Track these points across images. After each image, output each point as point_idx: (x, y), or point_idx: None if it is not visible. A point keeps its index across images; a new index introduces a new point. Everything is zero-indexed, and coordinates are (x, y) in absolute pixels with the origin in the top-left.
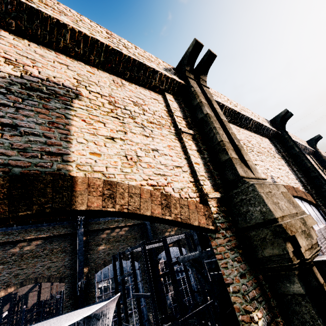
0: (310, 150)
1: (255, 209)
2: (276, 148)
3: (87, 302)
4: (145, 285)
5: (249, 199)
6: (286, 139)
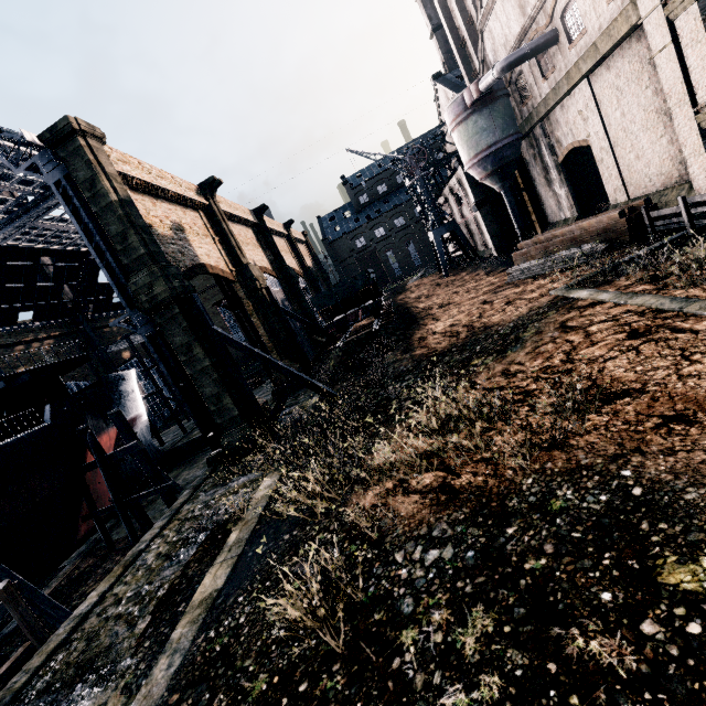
0: (285, 234)
1: (249, 274)
2: (257, 238)
3: None
4: None
5: (247, 271)
6: (264, 230)
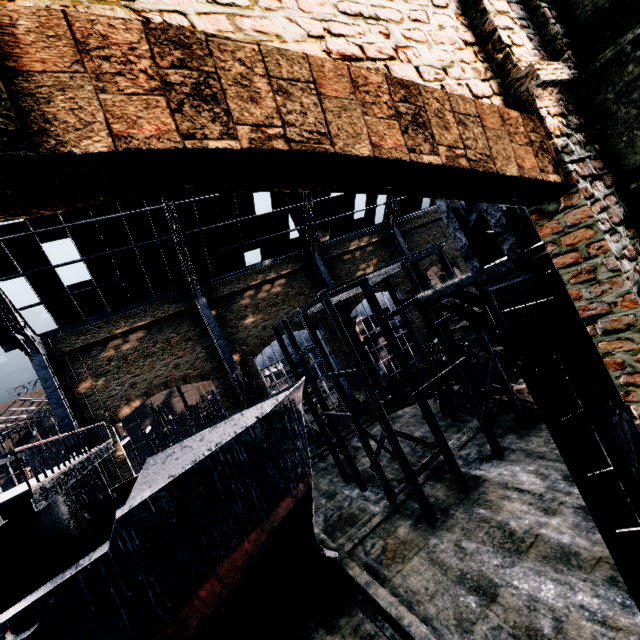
0: None
1: None
2: None
3: (257, 397)
4: (339, 359)
5: None
6: None
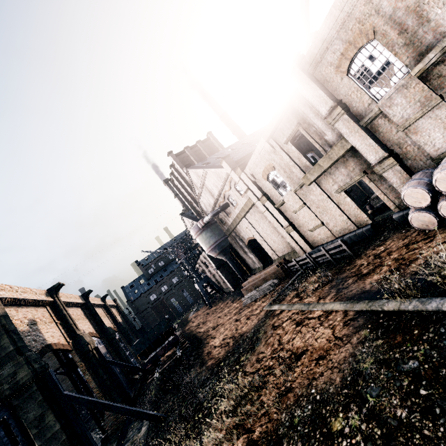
0: (102, 304)
1: (82, 341)
2: (84, 313)
3: None
4: None
5: (81, 339)
6: (89, 306)
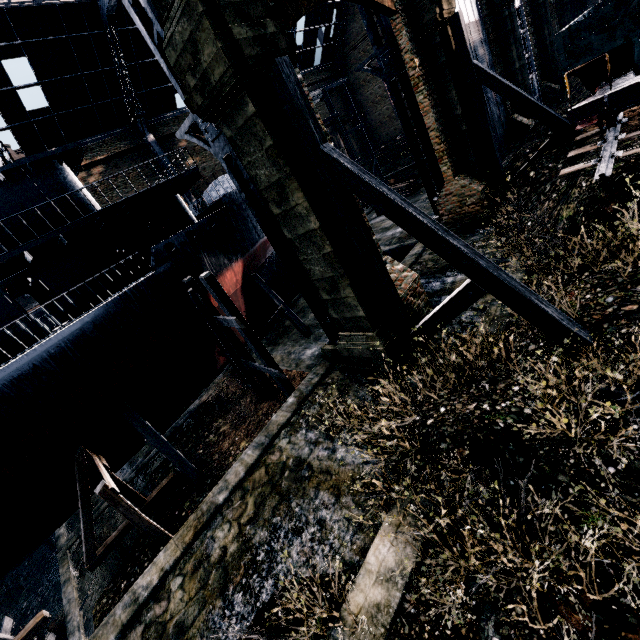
0: None
1: None
2: None
3: None
4: None
5: None
6: None
